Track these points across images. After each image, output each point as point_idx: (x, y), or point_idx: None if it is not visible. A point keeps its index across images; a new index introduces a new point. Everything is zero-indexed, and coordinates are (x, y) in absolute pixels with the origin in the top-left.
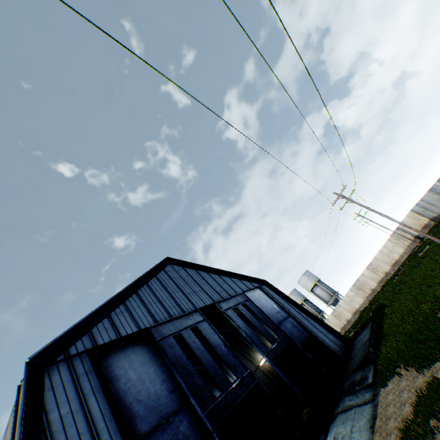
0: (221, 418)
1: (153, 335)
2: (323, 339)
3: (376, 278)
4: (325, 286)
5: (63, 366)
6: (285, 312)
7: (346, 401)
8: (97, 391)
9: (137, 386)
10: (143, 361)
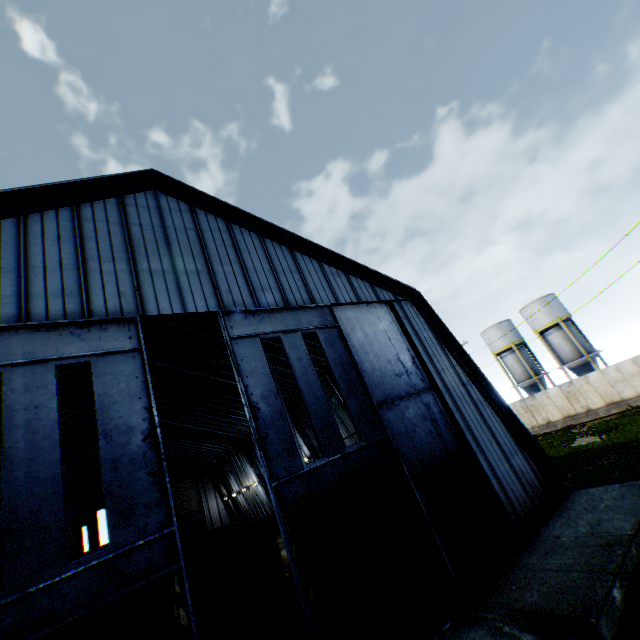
0: None
1: None
2: (492, 465)
3: None
4: (575, 333)
5: None
6: (426, 377)
7: None
8: None
9: None
10: None
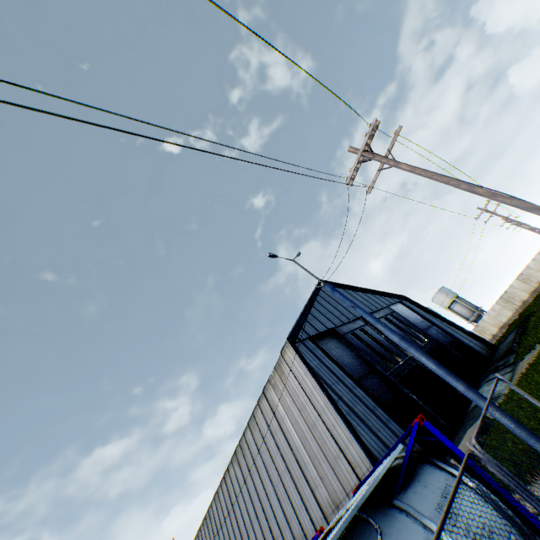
0: (399, 377)
1: (338, 332)
2: (467, 343)
3: (527, 289)
4: (465, 302)
5: (301, 345)
6: (428, 322)
7: (490, 376)
8: (325, 357)
9: (340, 359)
10: (337, 347)
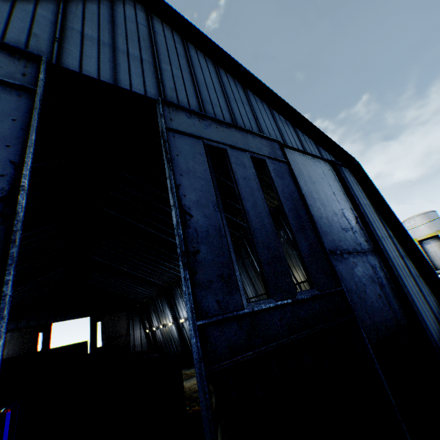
0: None
1: None
2: (439, 348)
3: None
4: None
5: None
6: (369, 239)
7: None
8: None
9: None
10: None
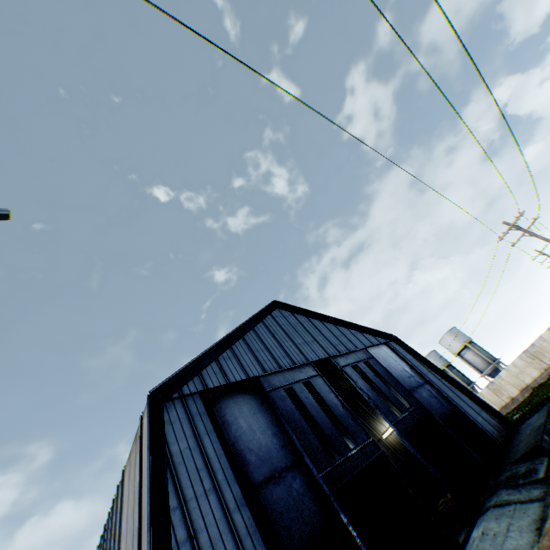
0: (339, 483)
1: (263, 385)
2: (473, 417)
3: None
4: (479, 350)
5: (178, 404)
6: (420, 377)
7: (502, 494)
8: (211, 433)
9: (247, 435)
10: (252, 411)
